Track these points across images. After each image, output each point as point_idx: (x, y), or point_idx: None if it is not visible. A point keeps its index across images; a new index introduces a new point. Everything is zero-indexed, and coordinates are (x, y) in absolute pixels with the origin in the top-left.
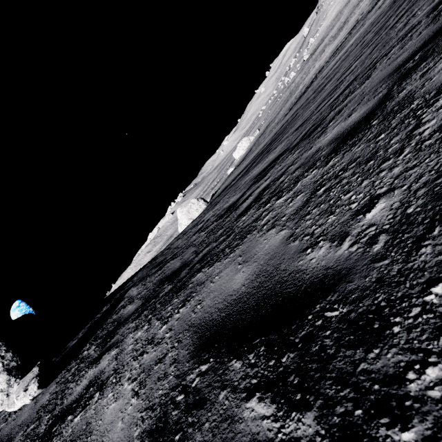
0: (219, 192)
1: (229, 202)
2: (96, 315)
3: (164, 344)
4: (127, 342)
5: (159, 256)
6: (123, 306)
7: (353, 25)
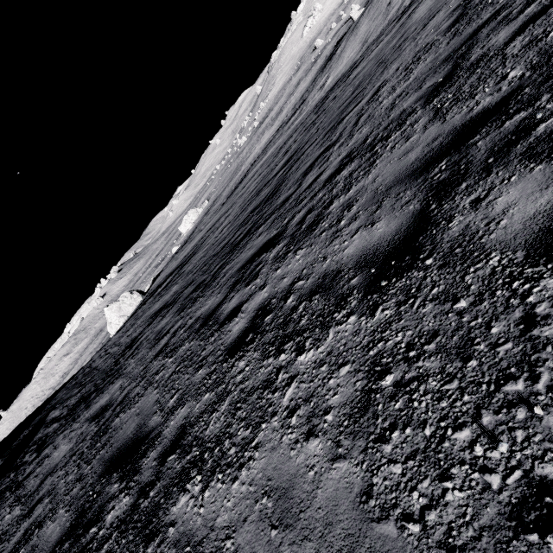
0: (155, 285)
1: (135, 334)
2: (13, 444)
3: (78, 428)
4: (59, 438)
5: (80, 375)
6: (47, 426)
7: (280, 124)
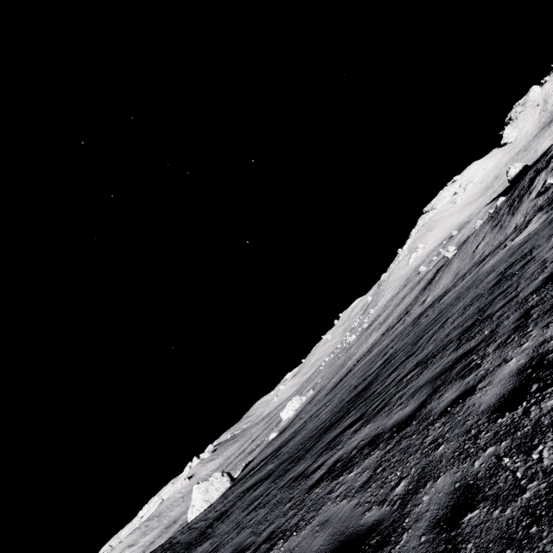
0: (247, 470)
1: (225, 508)
2: None
3: None
4: None
5: (158, 550)
6: None
7: (386, 328)
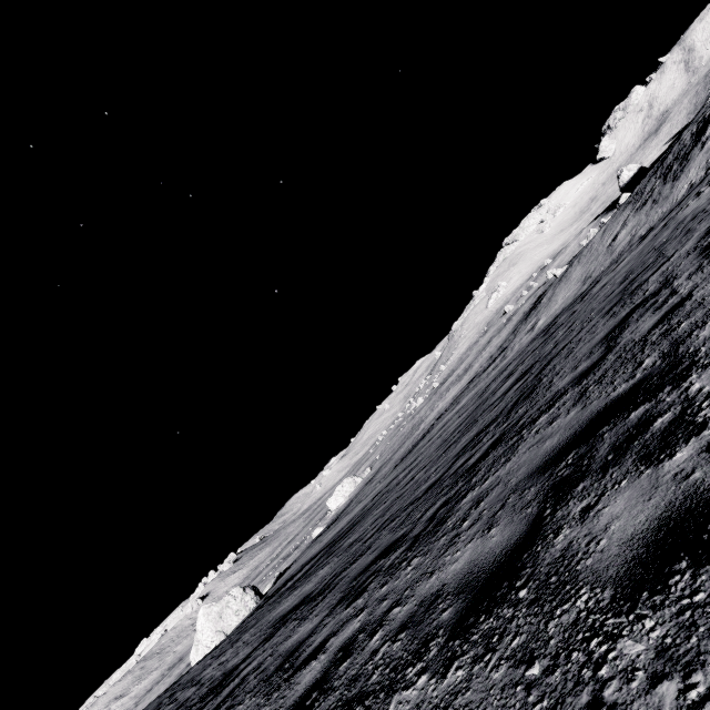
0: (281, 580)
1: (235, 659)
2: None
3: None
4: None
5: None
6: None
7: (473, 375)
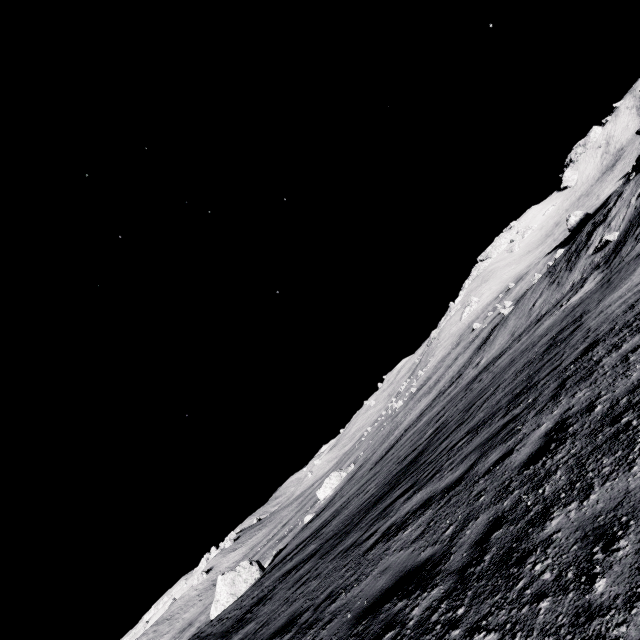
0: (280, 557)
1: (263, 593)
2: None
3: None
4: None
5: None
6: None
7: (437, 393)
